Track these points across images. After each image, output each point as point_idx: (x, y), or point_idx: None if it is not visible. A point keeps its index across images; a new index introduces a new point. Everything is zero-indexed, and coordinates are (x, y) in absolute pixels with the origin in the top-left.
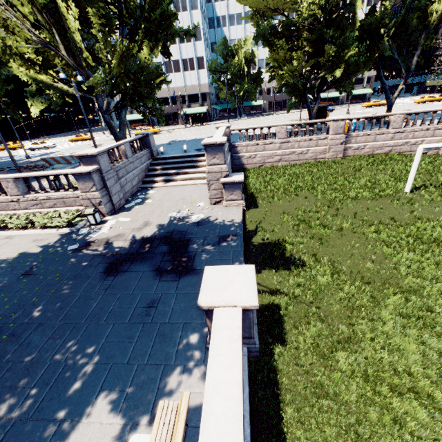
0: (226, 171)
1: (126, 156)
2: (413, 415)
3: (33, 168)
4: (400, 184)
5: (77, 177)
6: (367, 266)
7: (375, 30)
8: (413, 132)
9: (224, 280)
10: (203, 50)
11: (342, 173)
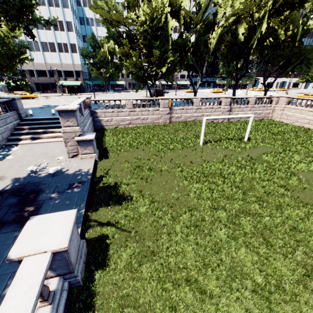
0: (79, 131)
1: None
2: (184, 299)
3: None
4: (198, 139)
5: None
6: (173, 195)
7: (183, 47)
8: (205, 109)
9: (44, 227)
10: (75, 39)
11: (168, 133)
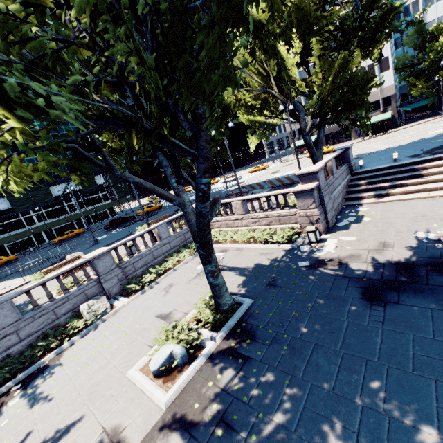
0: None
1: (332, 172)
2: None
3: (239, 194)
4: None
5: (297, 195)
6: None
7: None
8: None
9: None
10: (388, 49)
11: None
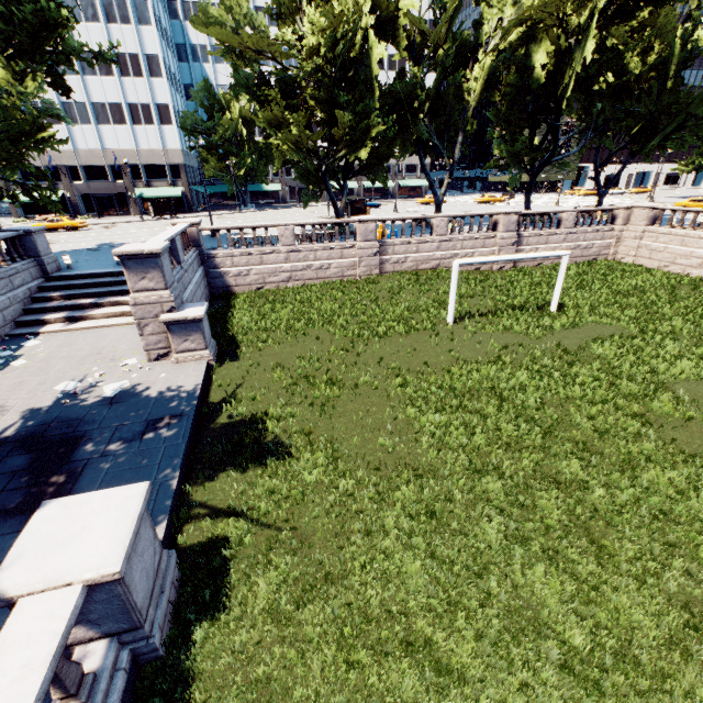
0: (170, 301)
1: None
2: (397, 688)
3: None
4: (444, 311)
5: None
6: (381, 442)
7: (407, 103)
8: (461, 241)
9: (70, 526)
10: (167, 93)
11: (375, 298)
